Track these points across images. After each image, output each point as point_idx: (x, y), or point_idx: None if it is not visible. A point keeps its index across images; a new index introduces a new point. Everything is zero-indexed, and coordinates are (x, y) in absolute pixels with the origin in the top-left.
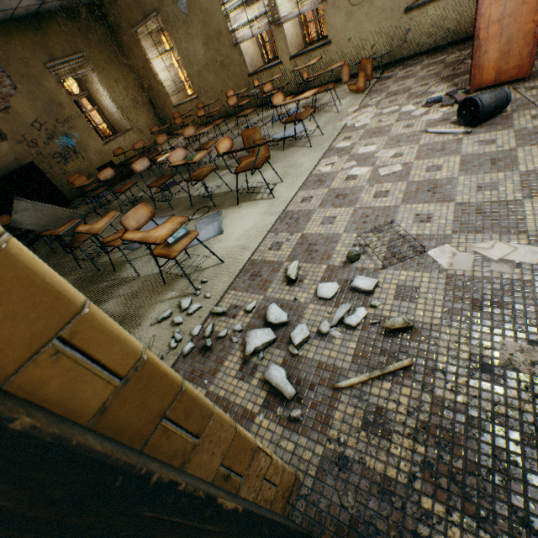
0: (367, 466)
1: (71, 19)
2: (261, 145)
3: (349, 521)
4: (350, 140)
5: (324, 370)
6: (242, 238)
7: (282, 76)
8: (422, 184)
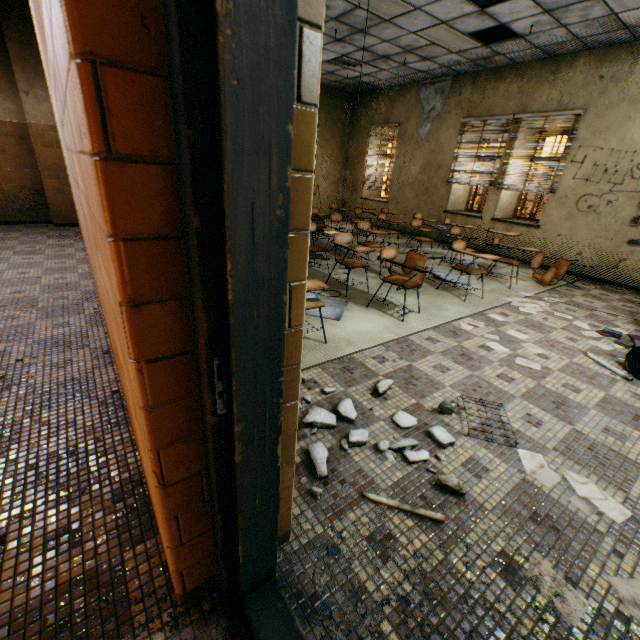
0: (352, 567)
1: (328, 95)
2: (420, 271)
3: (310, 594)
4: (505, 317)
5: (361, 476)
6: (354, 334)
7: (474, 229)
8: (551, 393)
